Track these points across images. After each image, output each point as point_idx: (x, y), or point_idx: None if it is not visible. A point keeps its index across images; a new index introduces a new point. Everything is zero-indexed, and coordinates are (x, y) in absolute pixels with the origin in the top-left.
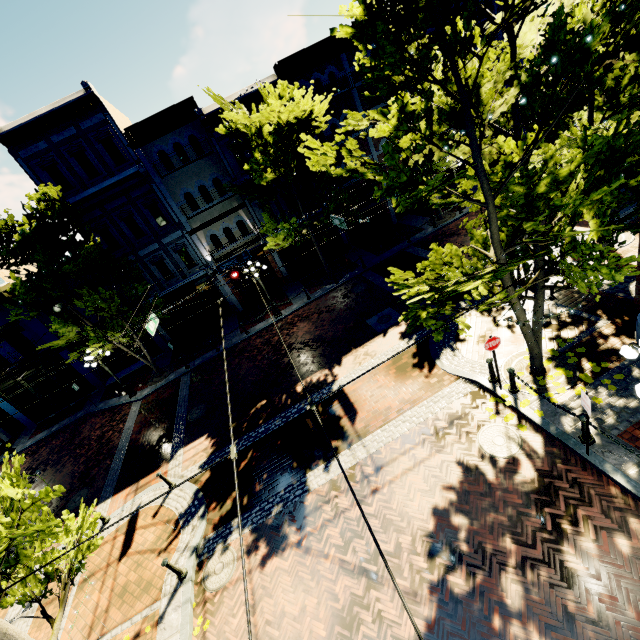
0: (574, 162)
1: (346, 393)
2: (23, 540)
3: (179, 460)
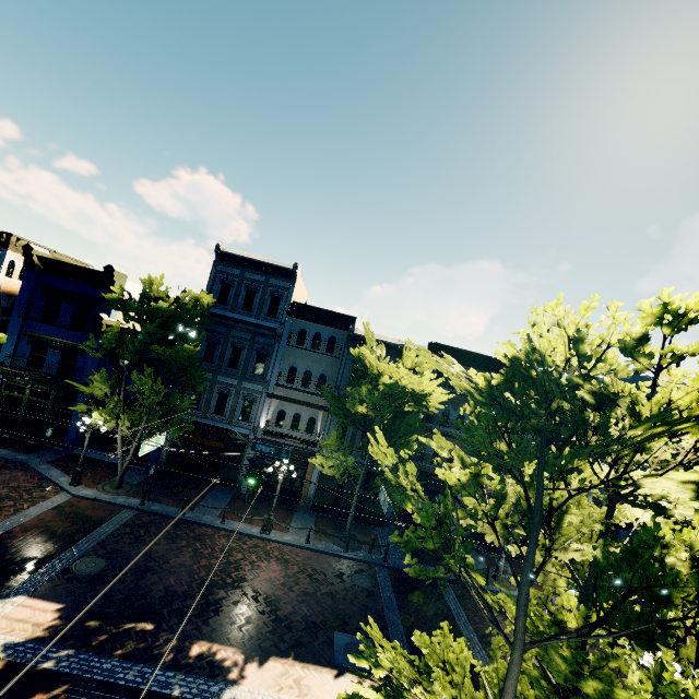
0: (637, 695)
1: None
2: None
3: (5, 609)
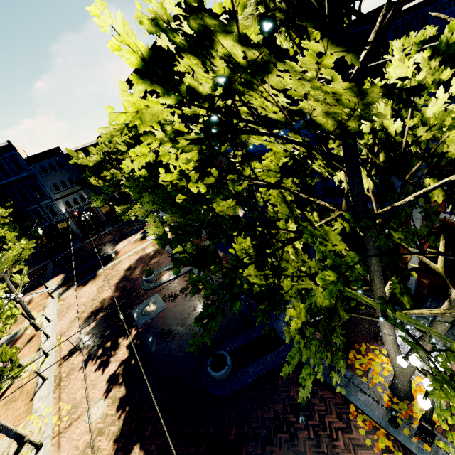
0: None
1: (117, 251)
2: (25, 252)
3: (50, 282)
